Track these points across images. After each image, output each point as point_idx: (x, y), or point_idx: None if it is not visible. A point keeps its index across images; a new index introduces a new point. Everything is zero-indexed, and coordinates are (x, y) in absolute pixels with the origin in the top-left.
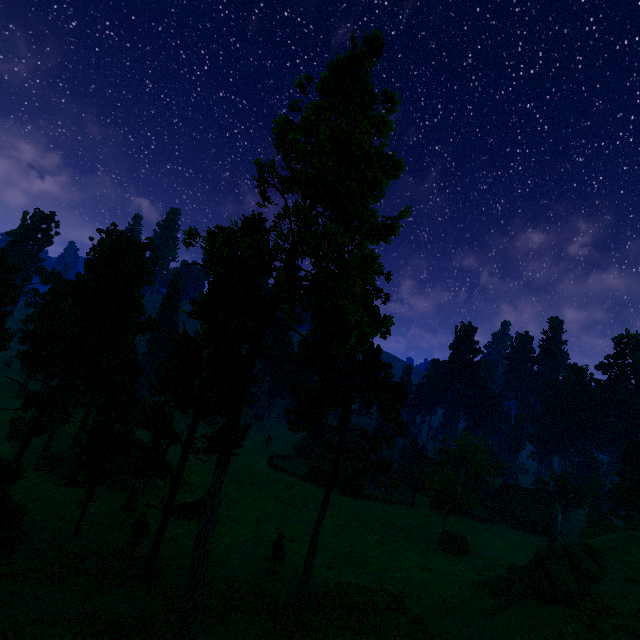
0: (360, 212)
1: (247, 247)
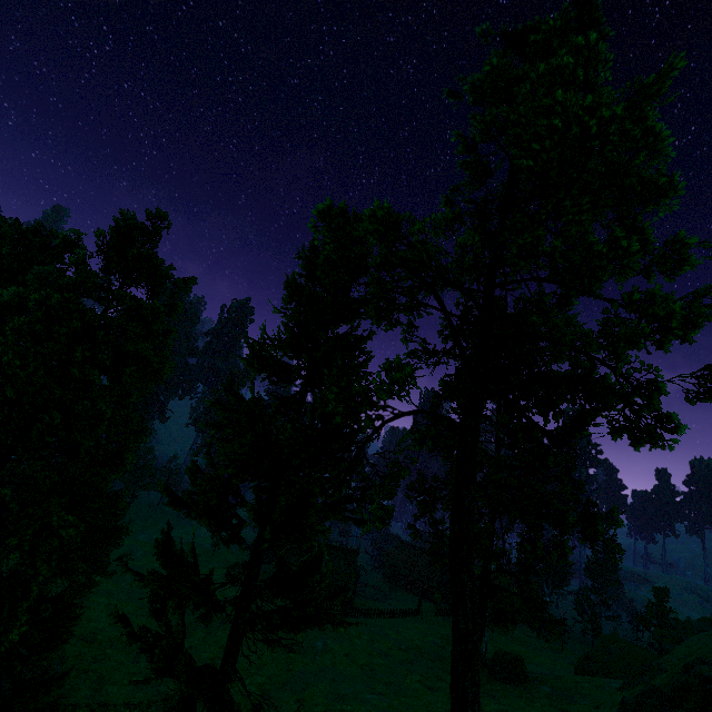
0: (641, 228)
1: (458, 252)
